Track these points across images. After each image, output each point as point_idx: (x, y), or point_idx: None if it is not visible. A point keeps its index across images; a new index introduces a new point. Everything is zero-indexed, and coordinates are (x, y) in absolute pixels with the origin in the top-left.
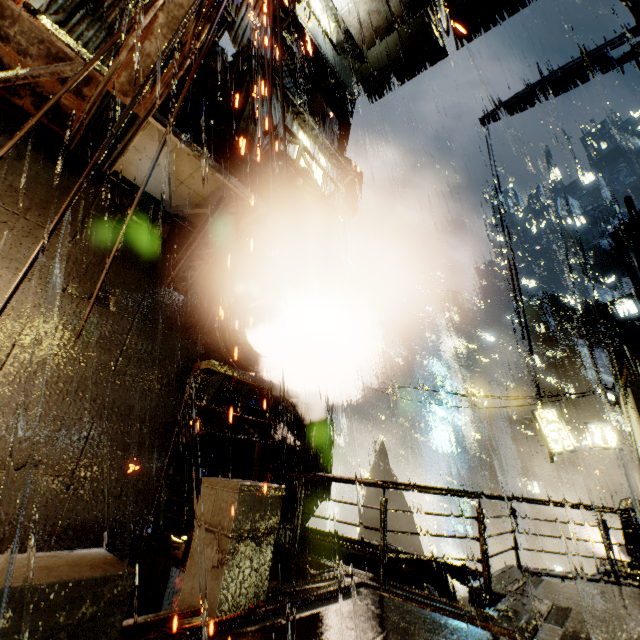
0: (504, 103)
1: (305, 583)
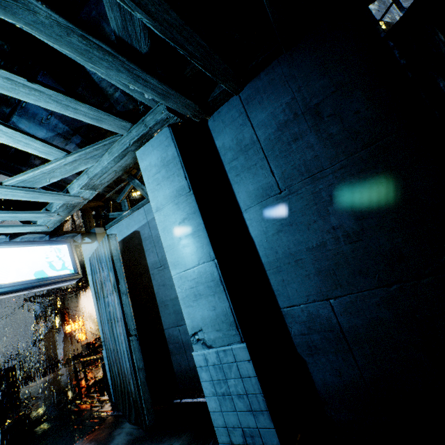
0: None
1: None
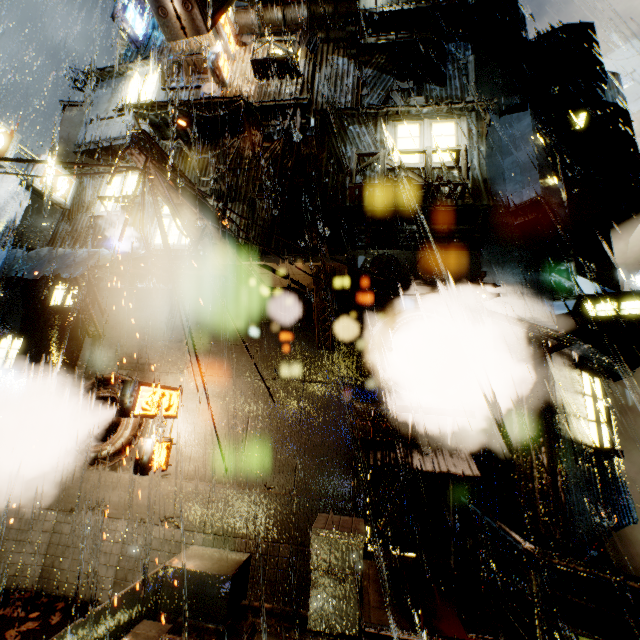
0: None
1: (432, 638)
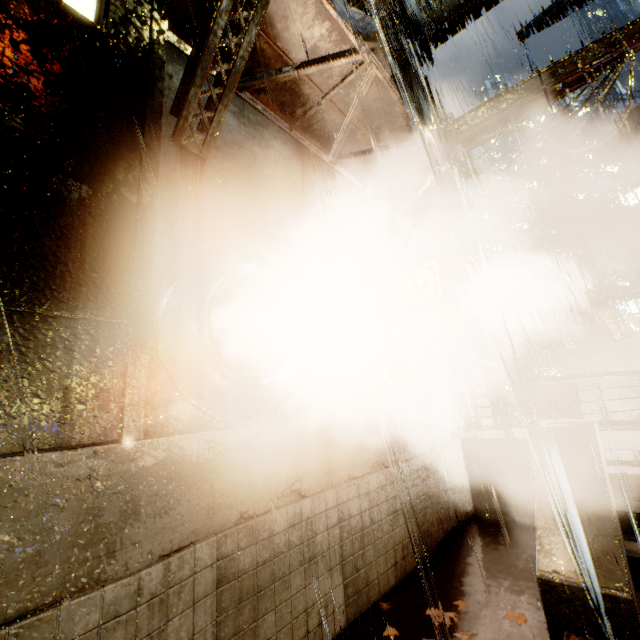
0: (544, 12)
1: None
